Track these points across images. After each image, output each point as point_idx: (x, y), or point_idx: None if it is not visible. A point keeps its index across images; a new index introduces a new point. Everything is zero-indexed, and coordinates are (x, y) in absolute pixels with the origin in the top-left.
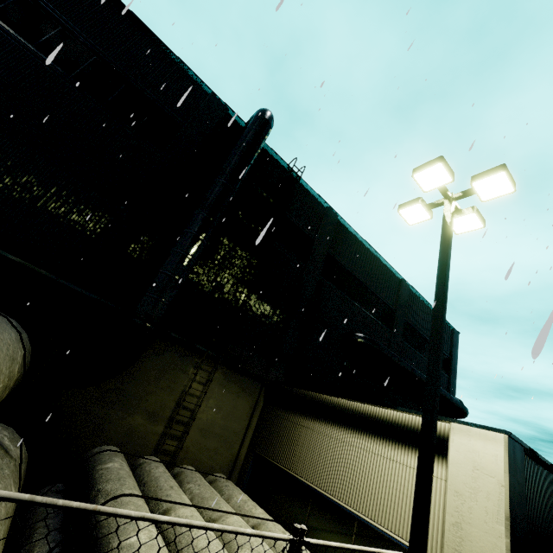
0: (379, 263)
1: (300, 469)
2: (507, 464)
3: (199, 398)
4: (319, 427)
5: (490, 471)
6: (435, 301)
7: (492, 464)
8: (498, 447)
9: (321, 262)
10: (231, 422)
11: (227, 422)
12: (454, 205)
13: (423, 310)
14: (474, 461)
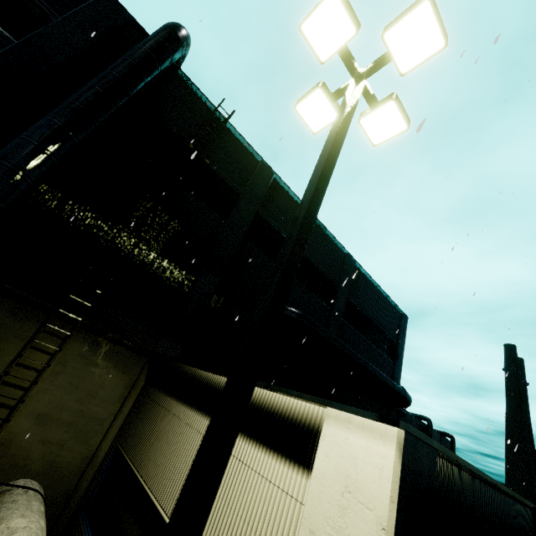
0: (322, 234)
1: (149, 473)
2: (397, 485)
3: (39, 373)
4: (184, 413)
5: (368, 497)
6: (303, 198)
7: (372, 483)
8: (386, 451)
9: (247, 221)
10: (91, 405)
11: (85, 406)
12: (364, 84)
13: (370, 290)
14: (347, 477)
